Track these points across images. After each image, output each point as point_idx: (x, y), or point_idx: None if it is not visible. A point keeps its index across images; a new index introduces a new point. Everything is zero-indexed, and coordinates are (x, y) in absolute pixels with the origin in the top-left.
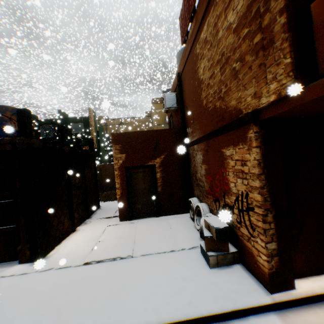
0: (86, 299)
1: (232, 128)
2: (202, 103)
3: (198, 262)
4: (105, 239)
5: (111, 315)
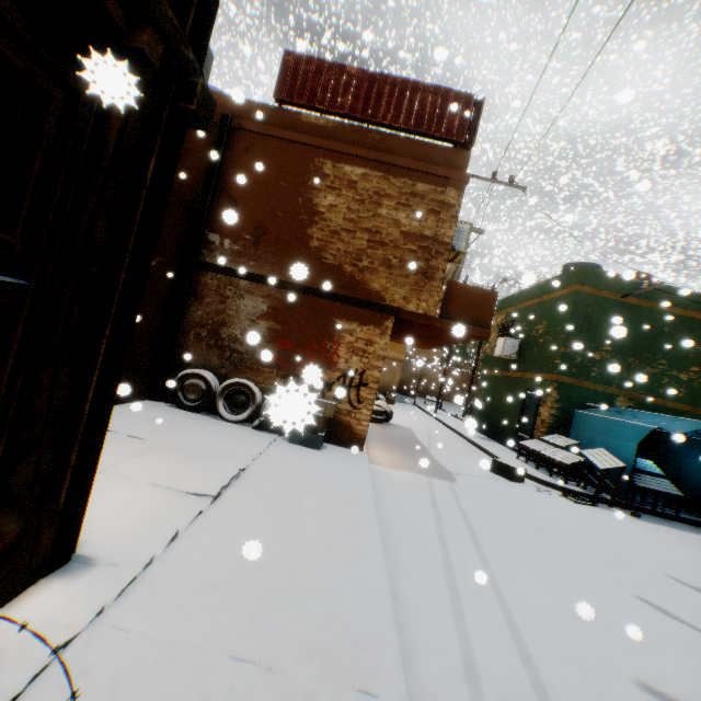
0: (326, 508)
1: (367, 307)
2: (309, 240)
3: (307, 449)
4: (108, 463)
5: (359, 500)
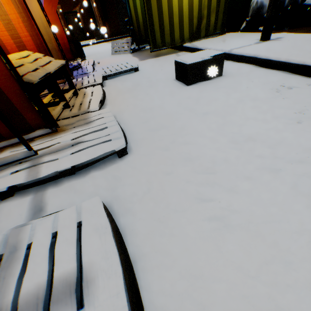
0: None
1: None
2: None
3: (94, 41)
4: None
5: None
